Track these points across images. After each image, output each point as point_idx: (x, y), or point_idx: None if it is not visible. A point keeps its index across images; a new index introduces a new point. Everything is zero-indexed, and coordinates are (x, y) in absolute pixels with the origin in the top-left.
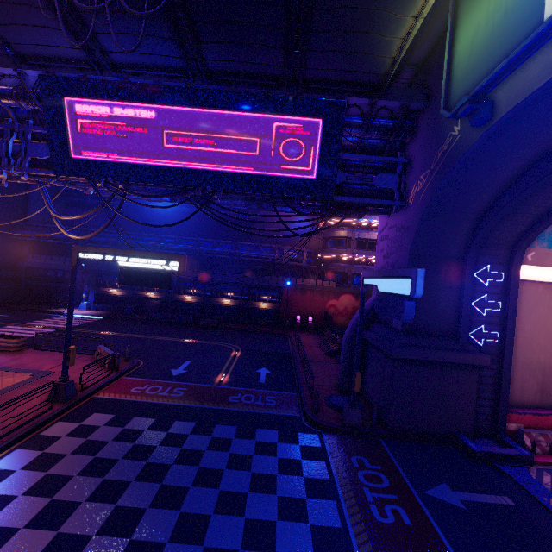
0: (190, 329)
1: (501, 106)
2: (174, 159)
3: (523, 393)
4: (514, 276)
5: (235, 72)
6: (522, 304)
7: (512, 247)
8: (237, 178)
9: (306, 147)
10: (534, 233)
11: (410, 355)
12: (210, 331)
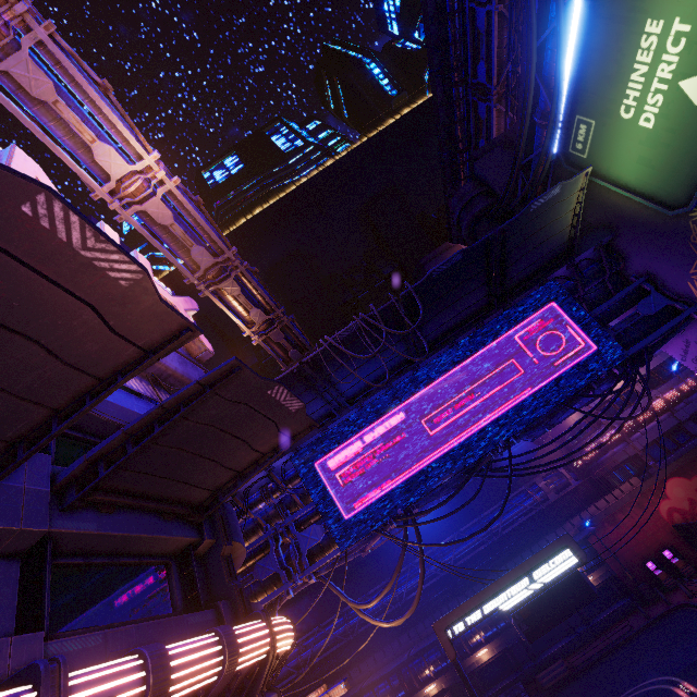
0: None
1: None
2: (449, 440)
3: None
4: None
5: (447, 329)
6: None
7: None
8: (521, 410)
9: (556, 334)
10: None
11: None
12: (573, 689)
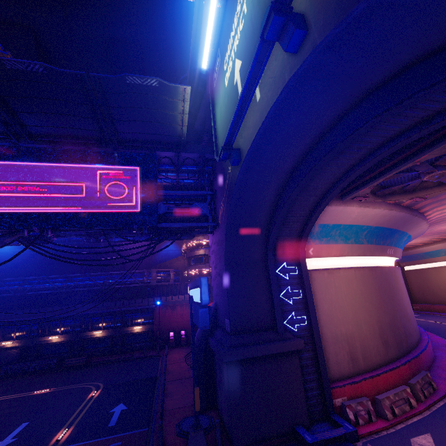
0: (50, 375)
1: (243, 151)
2: None
3: (339, 365)
4: (303, 268)
5: (58, 134)
6: (317, 289)
7: (297, 246)
8: (65, 217)
9: (128, 187)
10: (305, 234)
11: (238, 356)
12: (74, 372)
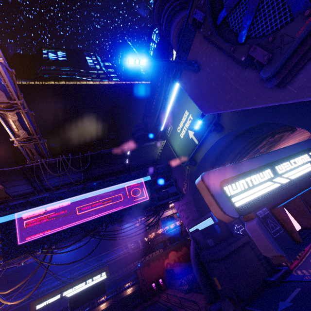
0: None
1: (197, 160)
2: (83, 218)
3: None
4: None
5: (104, 174)
6: None
7: None
8: (117, 213)
9: (140, 189)
10: None
11: (225, 253)
12: None
